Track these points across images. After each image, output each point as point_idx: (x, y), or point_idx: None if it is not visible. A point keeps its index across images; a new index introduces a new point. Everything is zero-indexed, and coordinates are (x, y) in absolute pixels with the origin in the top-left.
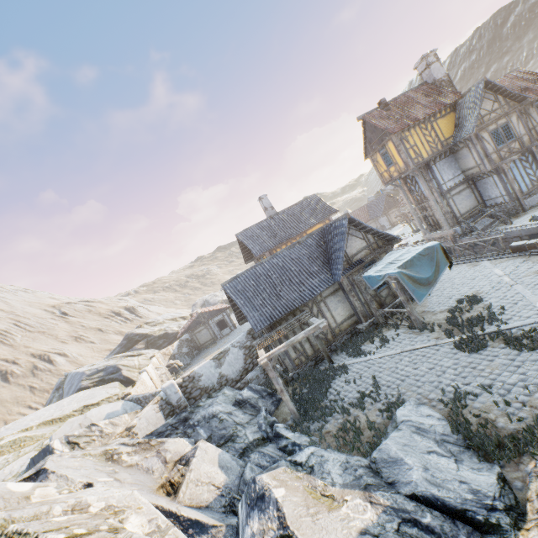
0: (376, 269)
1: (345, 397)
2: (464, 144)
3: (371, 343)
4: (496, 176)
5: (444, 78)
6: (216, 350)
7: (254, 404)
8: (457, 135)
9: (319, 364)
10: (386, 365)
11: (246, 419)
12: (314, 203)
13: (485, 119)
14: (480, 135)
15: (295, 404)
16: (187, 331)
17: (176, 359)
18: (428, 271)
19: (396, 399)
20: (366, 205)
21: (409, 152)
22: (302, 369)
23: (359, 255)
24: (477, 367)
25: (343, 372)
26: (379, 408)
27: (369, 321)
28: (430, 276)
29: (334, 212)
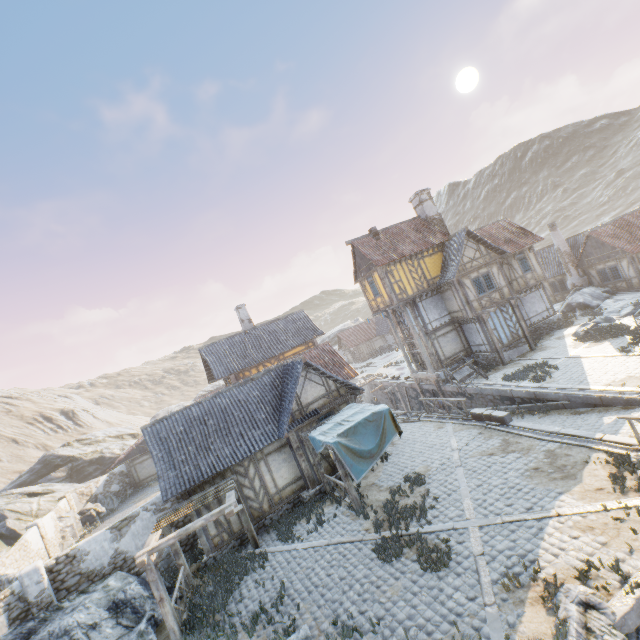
0: (323, 428)
1: (245, 608)
2: (448, 286)
3: (306, 522)
4: (478, 323)
5: (436, 216)
6: (155, 491)
7: (138, 608)
8: (443, 277)
9: (246, 544)
10: (306, 562)
11: (114, 635)
12: (300, 320)
13: (467, 266)
14: (462, 281)
15: (189, 611)
16: (124, 461)
17: (99, 501)
18: (372, 441)
19: (287, 626)
20: (374, 318)
21: (394, 287)
22: (221, 551)
23: (315, 404)
24: (382, 587)
25: (260, 566)
26: (269, 635)
27: (316, 488)
28: (374, 447)
29: (320, 334)
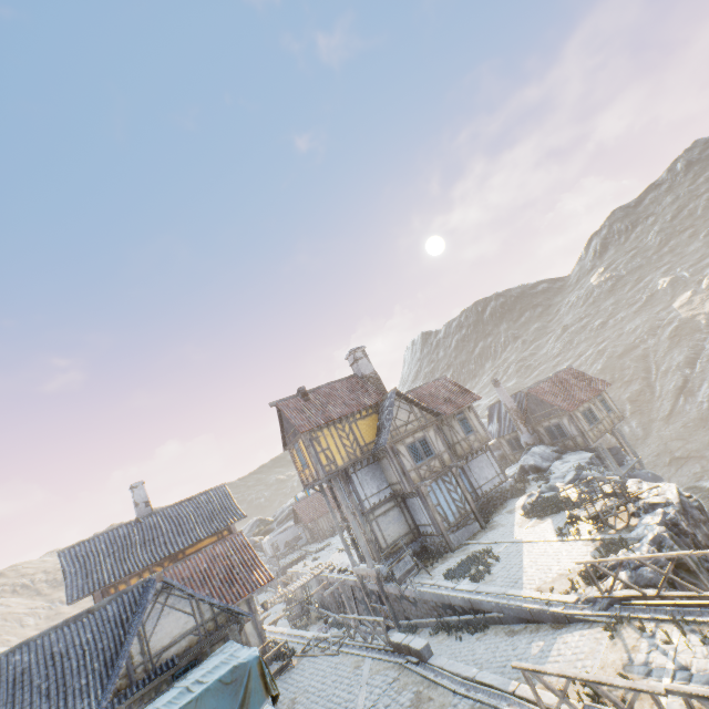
0: (161, 701)
1: None
2: (384, 453)
3: None
4: (419, 498)
5: (372, 374)
6: None
7: None
8: (377, 442)
9: None
10: None
11: None
12: (218, 498)
13: (402, 430)
14: (396, 448)
15: None
16: None
17: None
18: None
19: None
20: None
21: (321, 456)
22: None
23: (174, 649)
24: None
25: None
26: None
27: None
28: None
29: (240, 517)
